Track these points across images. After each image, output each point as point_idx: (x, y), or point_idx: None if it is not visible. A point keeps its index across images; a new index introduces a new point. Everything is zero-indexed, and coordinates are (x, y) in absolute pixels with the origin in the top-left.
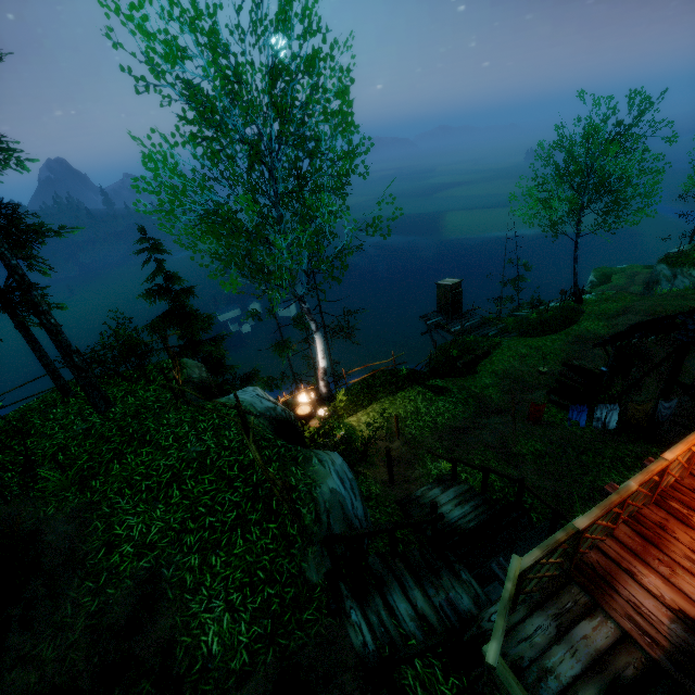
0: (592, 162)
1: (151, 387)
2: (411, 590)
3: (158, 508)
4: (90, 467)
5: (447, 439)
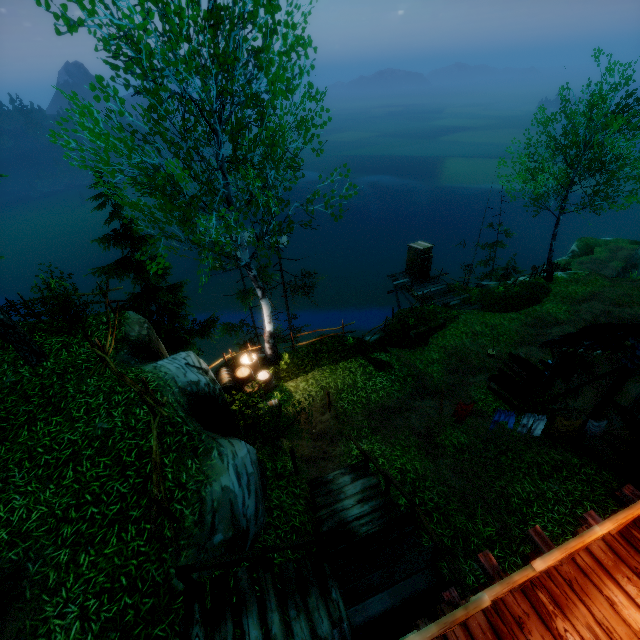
0: (591, 135)
1: (86, 342)
2: (271, 612)
3: (48, 489)
4: (3, 429)
5: (376, 418)
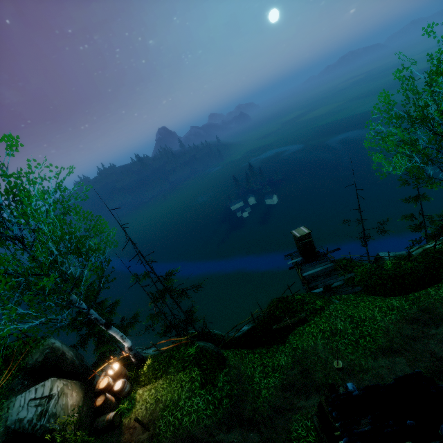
0: None
1: (5, 371)
2: None
3: None
4: None
5: None
